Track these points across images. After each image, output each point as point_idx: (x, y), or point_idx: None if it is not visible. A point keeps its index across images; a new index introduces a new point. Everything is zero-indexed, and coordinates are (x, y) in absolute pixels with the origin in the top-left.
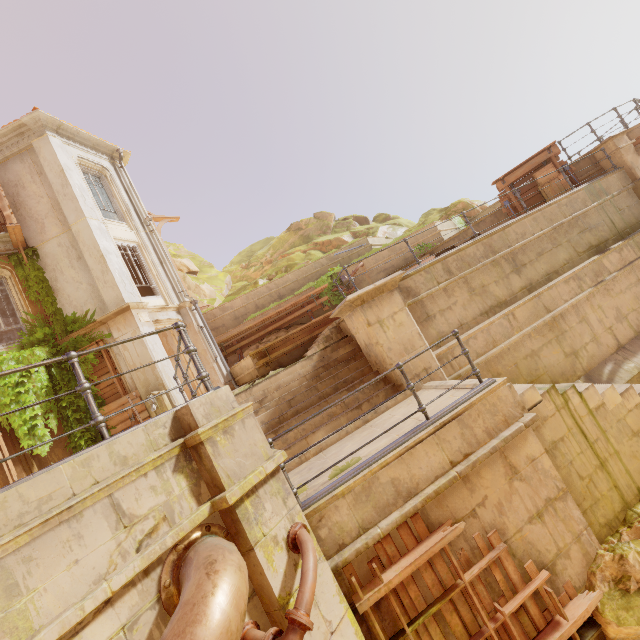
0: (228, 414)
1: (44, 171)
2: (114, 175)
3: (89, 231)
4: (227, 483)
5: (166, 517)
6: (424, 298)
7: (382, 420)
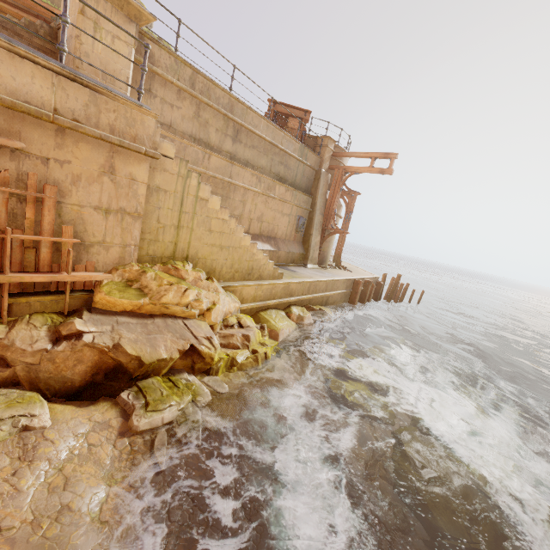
0: None
1: None
2: None
3: None
4: None
5: None
6: (158, 75)
7: None
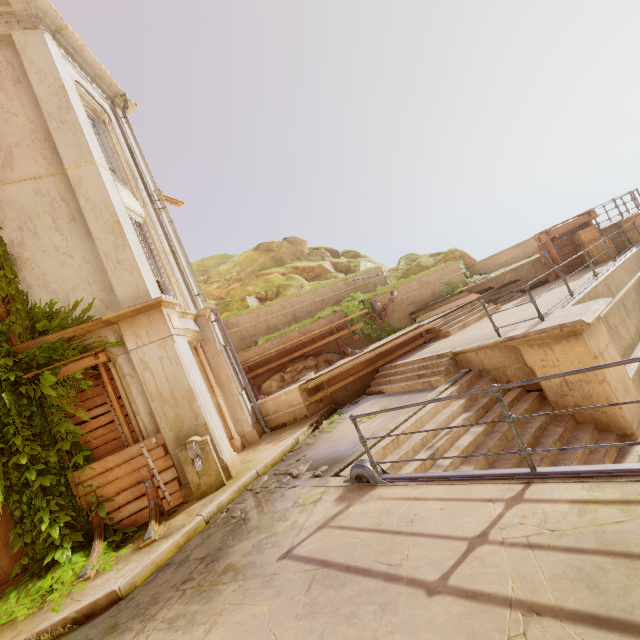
0: None
1: (25, 79)
2: (115, 124)
3: (99, 182)
4: None
5: None
6: None
7: None
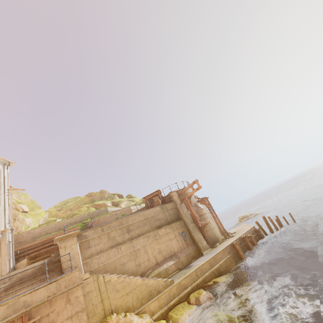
0: None
1: None
2: (2, 171)
3: None
4: None
5: None
6: (90, 239)
7: None
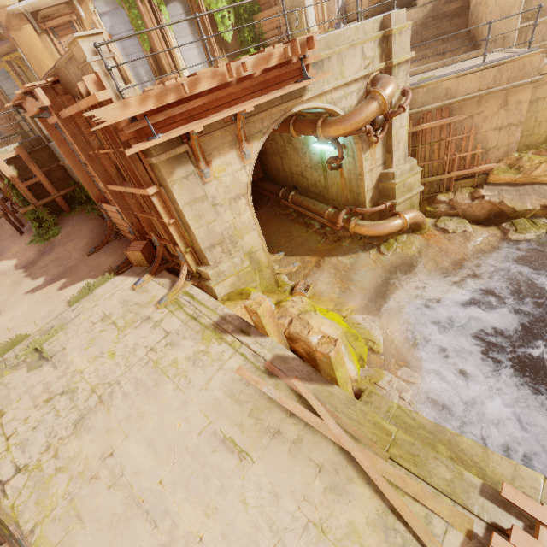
0: (403, 25)
1: None
2: None
3: None
4: (393, 57)
5: (372, 62)
6: None
7: (455, 65)
